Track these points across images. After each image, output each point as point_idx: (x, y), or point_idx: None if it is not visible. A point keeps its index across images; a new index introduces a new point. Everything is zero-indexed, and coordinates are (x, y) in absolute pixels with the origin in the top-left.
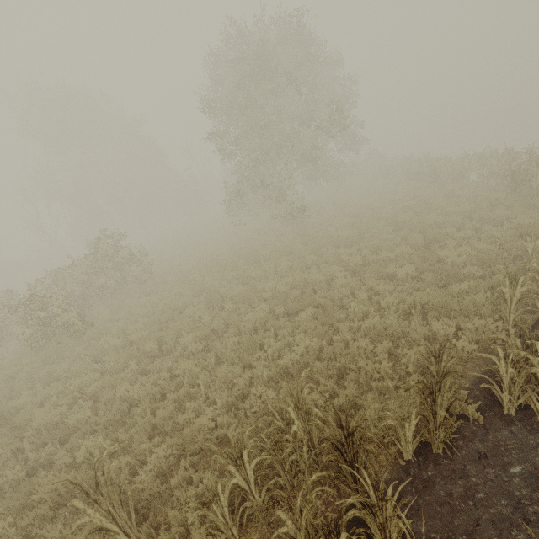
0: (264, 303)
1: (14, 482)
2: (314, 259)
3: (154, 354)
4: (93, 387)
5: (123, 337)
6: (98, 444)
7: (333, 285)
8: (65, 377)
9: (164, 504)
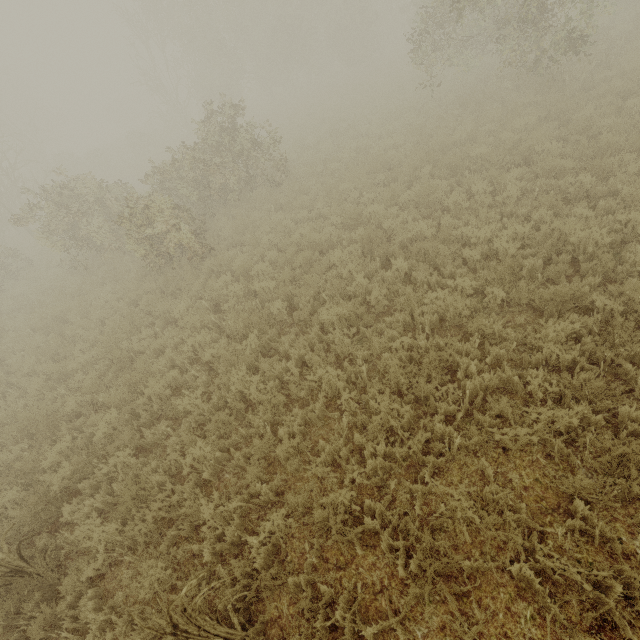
0: (466, 277)
1: (127, 463)
2: (586, 185)
3: (282, 317)
4: (207, 355)
5: (245, 280)
6: (207, 454)
7: (630, 260)
8: (182, 321)
9: (280, 590)
